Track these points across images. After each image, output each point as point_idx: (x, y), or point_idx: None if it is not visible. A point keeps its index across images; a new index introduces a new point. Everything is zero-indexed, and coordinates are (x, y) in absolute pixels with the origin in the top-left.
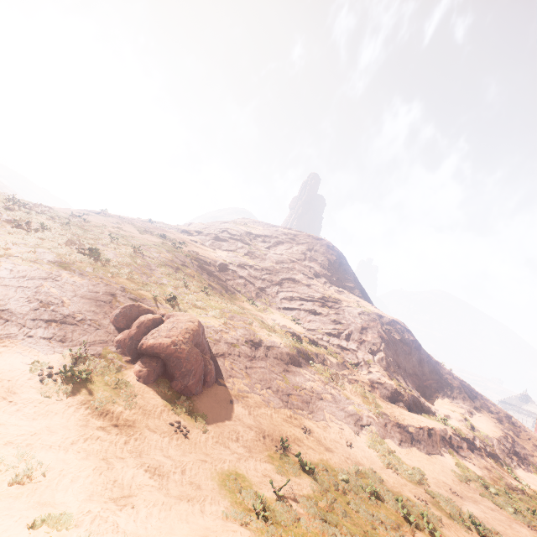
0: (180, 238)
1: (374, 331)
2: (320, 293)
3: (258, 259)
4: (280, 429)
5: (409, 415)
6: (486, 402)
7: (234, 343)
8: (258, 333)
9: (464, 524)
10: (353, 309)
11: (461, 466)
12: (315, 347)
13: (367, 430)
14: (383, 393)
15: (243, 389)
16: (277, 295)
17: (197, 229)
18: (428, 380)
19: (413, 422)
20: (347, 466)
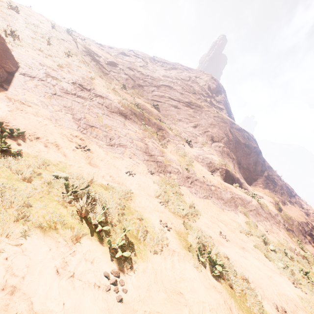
0: (88, 42)
1: (221, 129)
2: (189, 100)
3: (149, 71)
4: (41, 132)
5: (219, 181)
6: (301, 201)
7: (56, 78)
8: (95, 86)
9: (200, 259)
10: (211, 113)
11: (251, 224)
12: (159, 121)
13: (165, 175)
14: (204, 163)
15: (31, 101)
16: (151, 92)
17: (110, 46)
18: (257, 175)
19: (220, 185)
20: (97, 178)
